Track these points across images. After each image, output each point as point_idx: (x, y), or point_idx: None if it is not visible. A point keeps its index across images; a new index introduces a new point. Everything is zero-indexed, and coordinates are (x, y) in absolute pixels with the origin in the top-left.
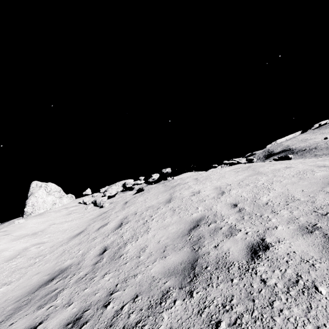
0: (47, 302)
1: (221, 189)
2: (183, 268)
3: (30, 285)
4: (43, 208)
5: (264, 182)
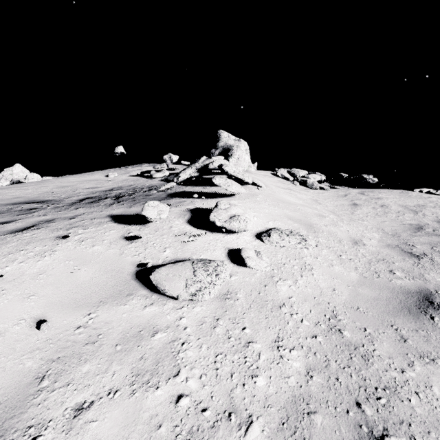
0: None
1: None
2: None
3: (397, 226)
4: (242, 166)
5: None
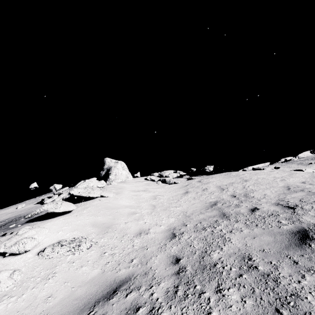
0: (238, 206)
1: (280, 178)
2: (312, 194)
3: (199, 206)
4: (120, 179)
5: (310, 176)
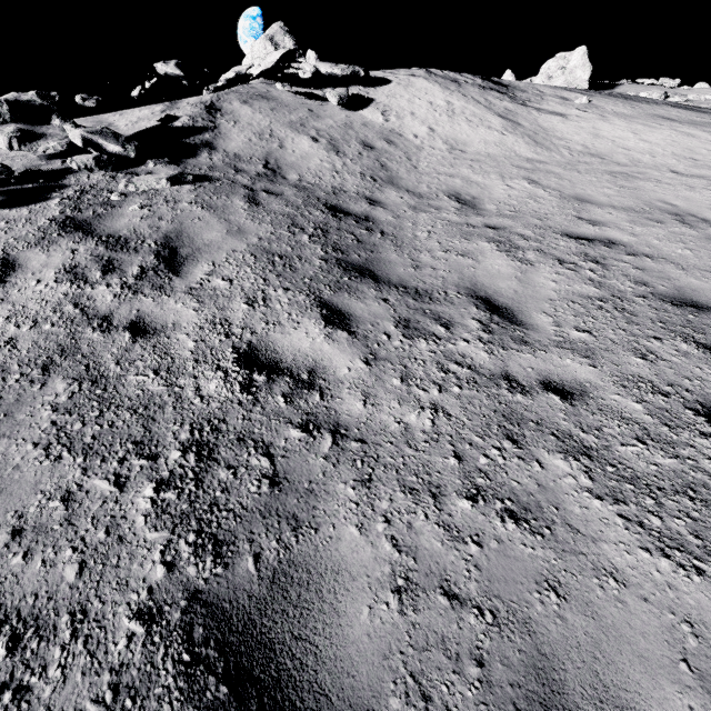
0: None
1: None
2: None
3: None
4: None
5: None
